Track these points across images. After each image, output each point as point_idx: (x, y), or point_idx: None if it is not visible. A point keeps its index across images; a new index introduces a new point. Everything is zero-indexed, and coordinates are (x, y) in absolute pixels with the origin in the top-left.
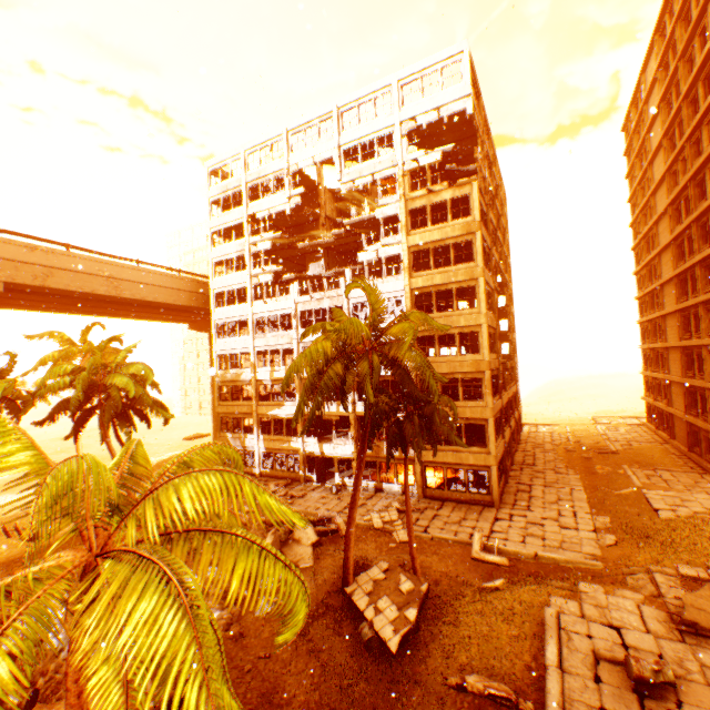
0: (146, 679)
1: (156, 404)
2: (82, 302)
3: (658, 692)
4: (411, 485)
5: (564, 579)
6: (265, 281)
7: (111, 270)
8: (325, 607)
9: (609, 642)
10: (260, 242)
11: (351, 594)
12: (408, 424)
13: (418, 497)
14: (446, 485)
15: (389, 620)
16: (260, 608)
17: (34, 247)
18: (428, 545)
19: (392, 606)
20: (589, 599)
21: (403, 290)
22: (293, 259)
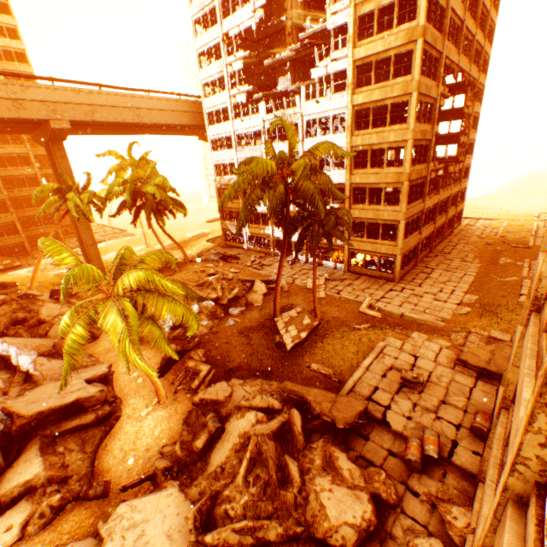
0: (116, 338)
1: (175, 204)
2: (121, 128)
3: (412, 386)
4: (340, 263)
5: (412, 330)
6: (240, 101)
7: (131, 101)
8: (262, 326)
9: (404, 362)
10: (234, 62)
11: (276, 322)
12: (310, 230)
13: (344, 272)
14: (364, 265)
15: (291, 336)
16: (227, 322)
17: (79, 91)
18: (336, 301)
19: (295, 330)
20: (411, 341)
21: (346, 107)
22: (266, 73)
